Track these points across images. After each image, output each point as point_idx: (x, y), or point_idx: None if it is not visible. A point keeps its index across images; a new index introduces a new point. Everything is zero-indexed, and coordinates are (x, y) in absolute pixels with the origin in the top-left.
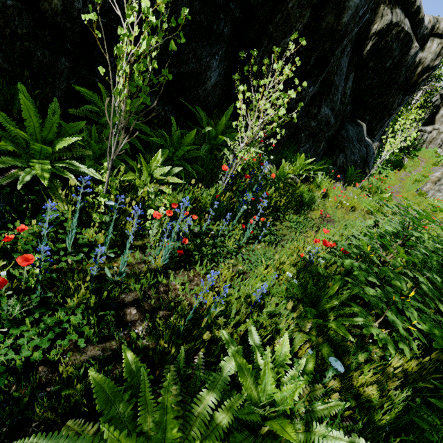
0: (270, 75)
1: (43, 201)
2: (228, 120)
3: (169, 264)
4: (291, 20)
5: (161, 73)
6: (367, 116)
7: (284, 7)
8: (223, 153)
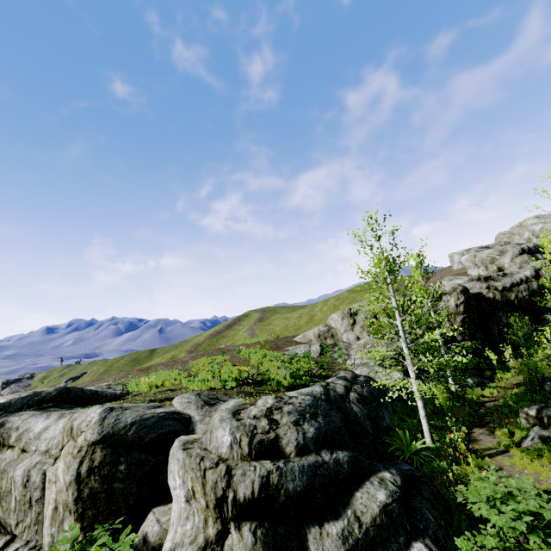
0: (498, 339)
1: (492, 380)
2: (496, 354)
3: (516, 381)
4: (493, 329)
5: (483, 356)
6: (545, 311)
7: (490, 328)
8: (504, 362)
